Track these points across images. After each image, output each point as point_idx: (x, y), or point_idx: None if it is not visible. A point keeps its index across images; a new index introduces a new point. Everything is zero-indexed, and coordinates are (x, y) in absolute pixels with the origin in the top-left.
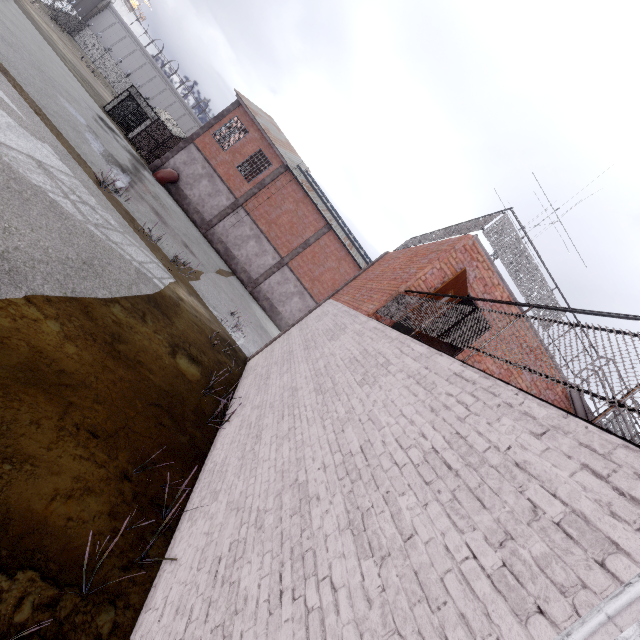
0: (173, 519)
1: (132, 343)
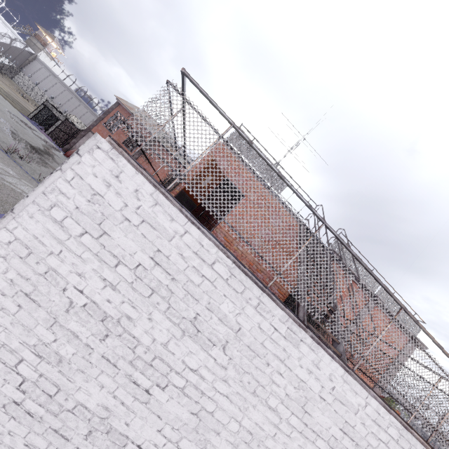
0: None
1: None
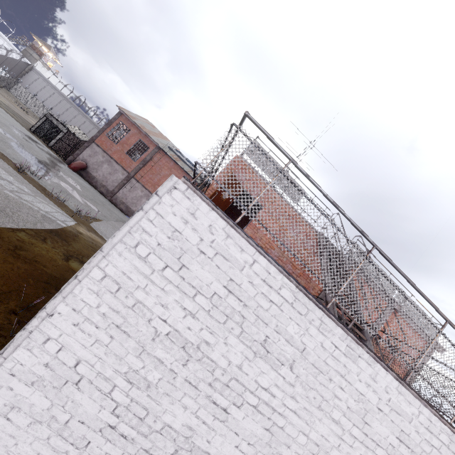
0: None
1: (31, 251)
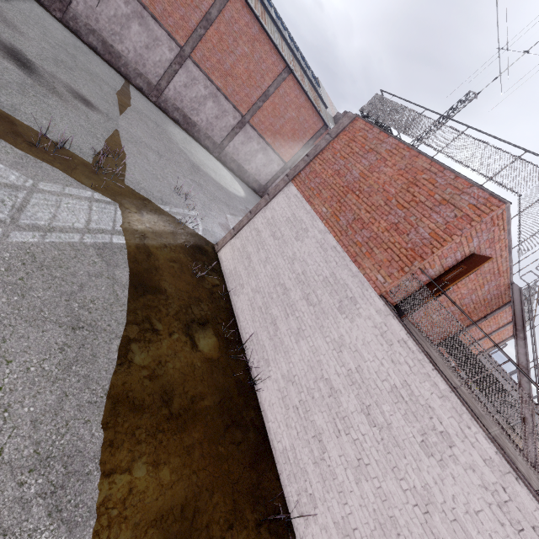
0: (286, 512)
1: (174, 384)
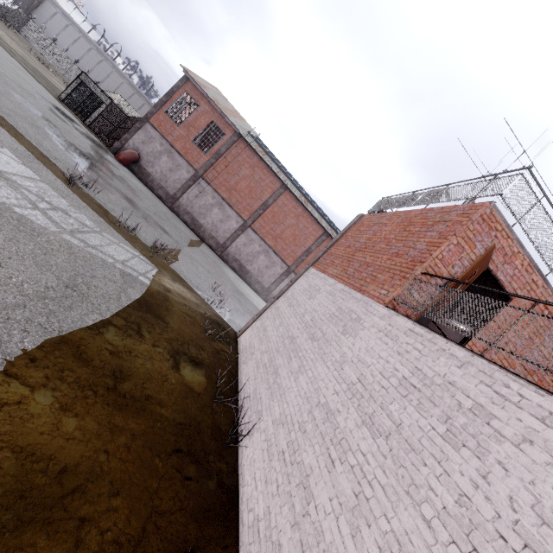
0: None
1: (135, 374)
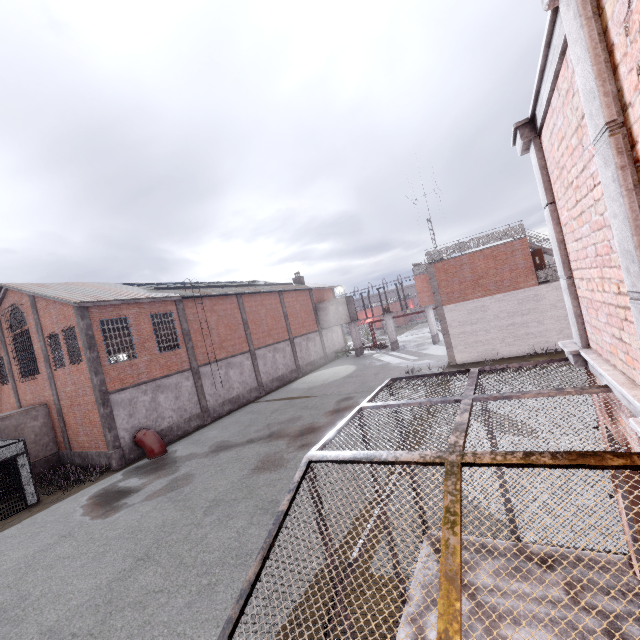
0: None
1: None
